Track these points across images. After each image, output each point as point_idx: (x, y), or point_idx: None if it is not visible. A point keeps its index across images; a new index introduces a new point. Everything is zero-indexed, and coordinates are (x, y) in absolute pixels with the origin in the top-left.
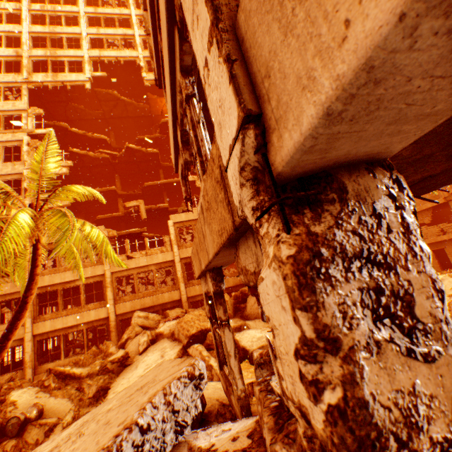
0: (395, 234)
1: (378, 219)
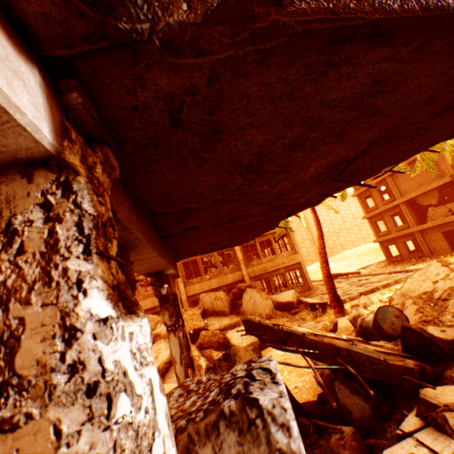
0: (29, 256)
1: (11, 238)
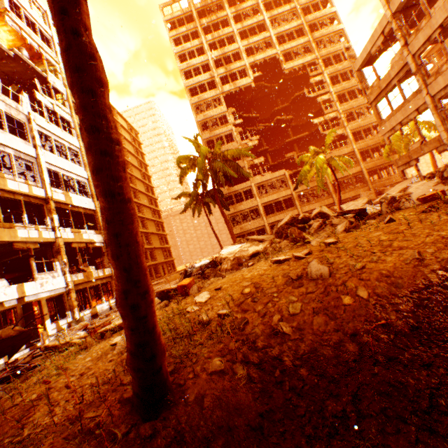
0: None
1: None
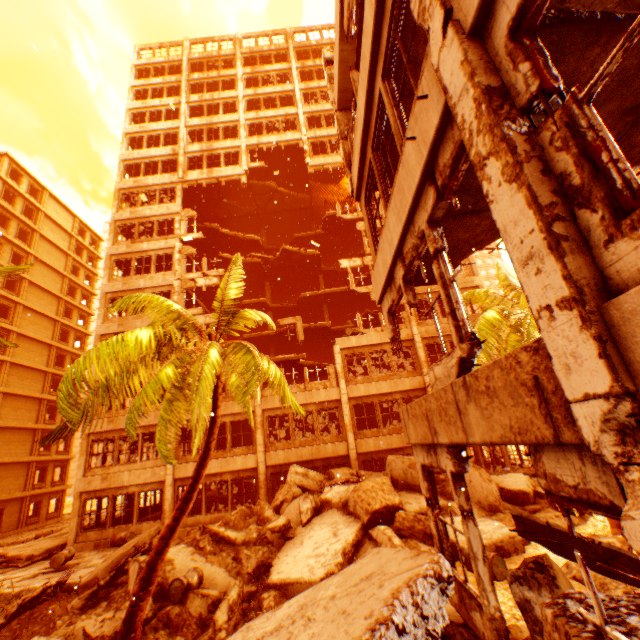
0: None
1: None
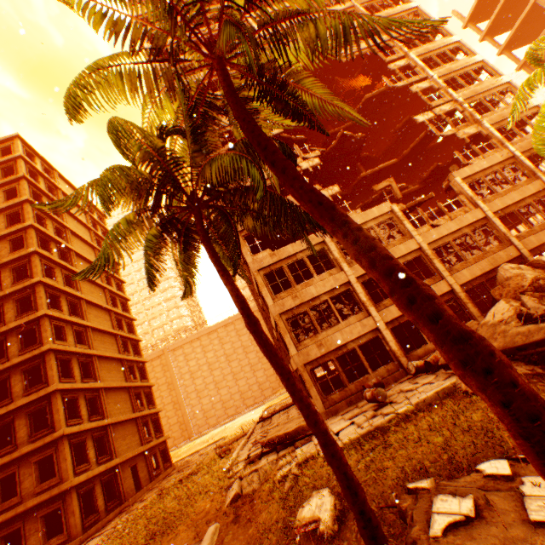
0: None
1: None
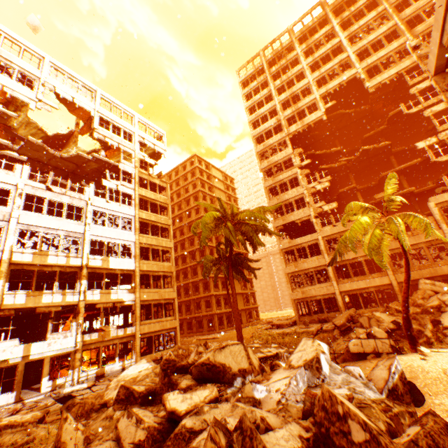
0: None
1: None
